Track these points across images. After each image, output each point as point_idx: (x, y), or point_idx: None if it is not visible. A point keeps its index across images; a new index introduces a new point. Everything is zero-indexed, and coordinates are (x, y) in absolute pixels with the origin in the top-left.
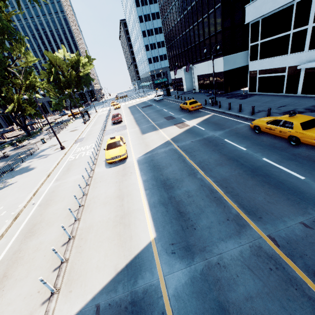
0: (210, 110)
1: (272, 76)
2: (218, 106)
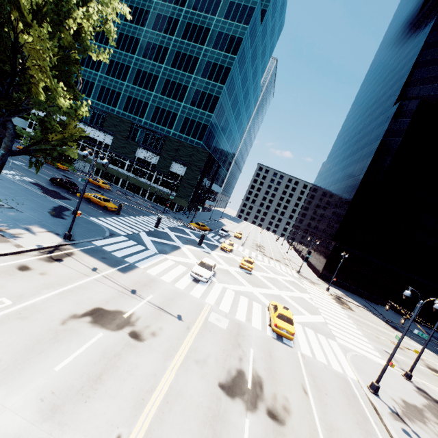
0: None
1: None
2: None
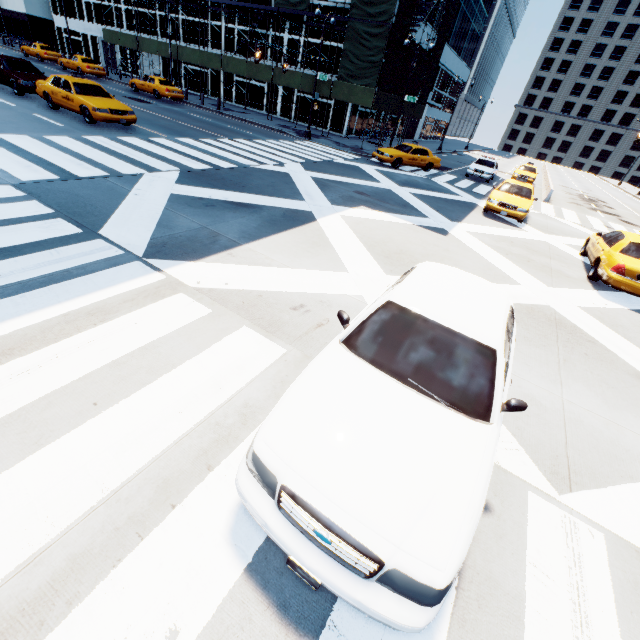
0: (1, 46)
1: (75, 39)
2: (10, 44)
